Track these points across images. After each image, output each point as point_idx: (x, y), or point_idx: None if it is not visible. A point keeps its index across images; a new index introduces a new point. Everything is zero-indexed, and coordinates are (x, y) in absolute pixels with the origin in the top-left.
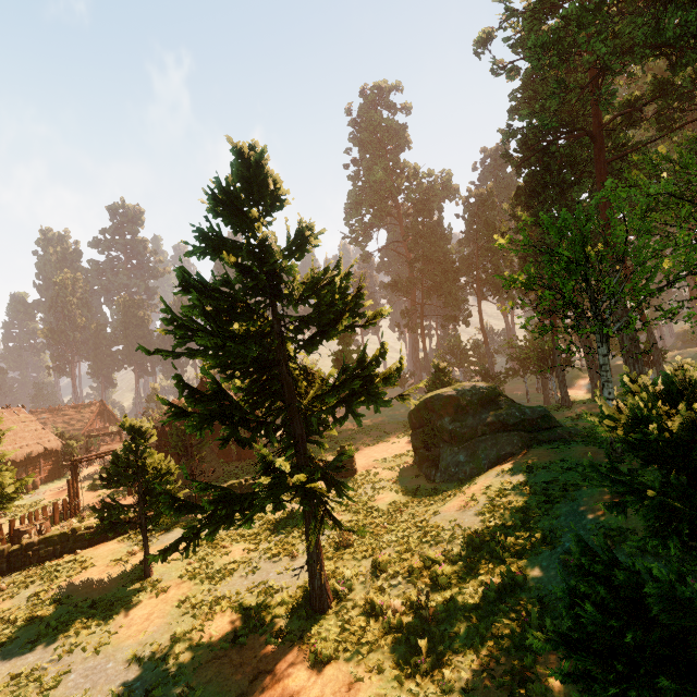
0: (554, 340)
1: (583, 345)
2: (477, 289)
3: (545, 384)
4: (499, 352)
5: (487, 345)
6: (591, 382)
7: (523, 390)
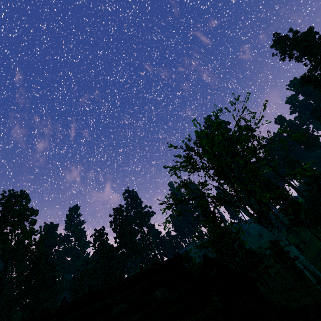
0: None
1: None
2: None
3: None
4: None
5: None
6: None
7: None
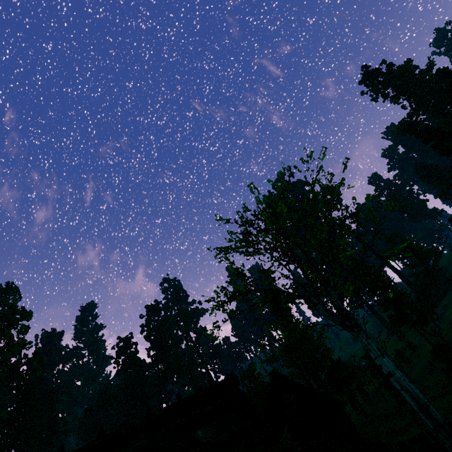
0: None
1: None
2: None
3: None
4: None
5: None
6: None
7: None
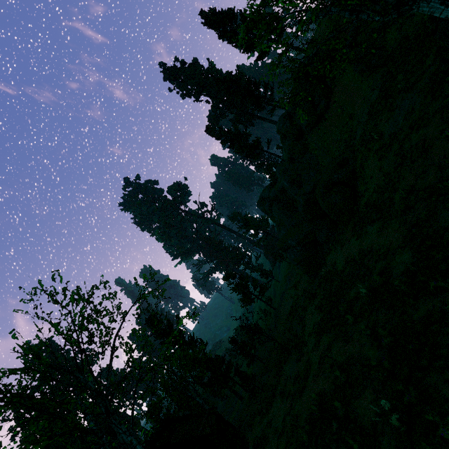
0: None
1: None
2: None
3: None
4: None
5: None
6: None
7: None
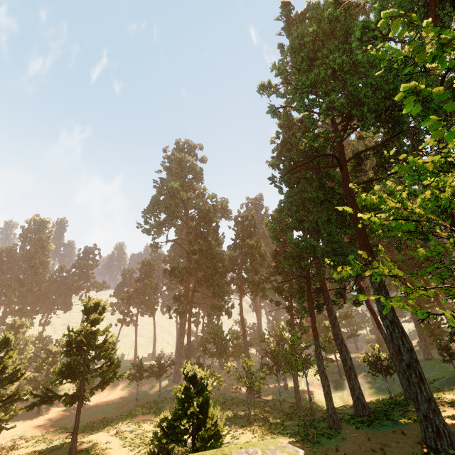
0: (316, 340)
1: (339, 349)
2: (240, 284)
3: (297, 386)
4: (252, 344)
5: (245, 337)
6: (353, 394)
7: (272, 385)
